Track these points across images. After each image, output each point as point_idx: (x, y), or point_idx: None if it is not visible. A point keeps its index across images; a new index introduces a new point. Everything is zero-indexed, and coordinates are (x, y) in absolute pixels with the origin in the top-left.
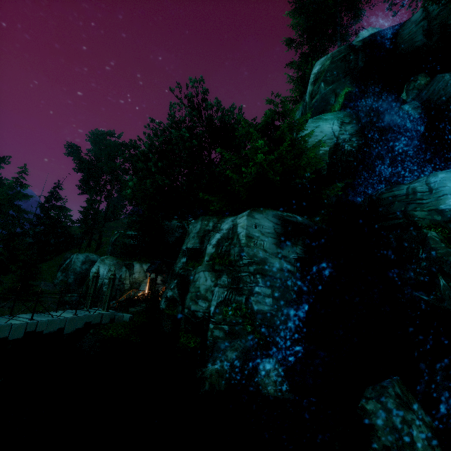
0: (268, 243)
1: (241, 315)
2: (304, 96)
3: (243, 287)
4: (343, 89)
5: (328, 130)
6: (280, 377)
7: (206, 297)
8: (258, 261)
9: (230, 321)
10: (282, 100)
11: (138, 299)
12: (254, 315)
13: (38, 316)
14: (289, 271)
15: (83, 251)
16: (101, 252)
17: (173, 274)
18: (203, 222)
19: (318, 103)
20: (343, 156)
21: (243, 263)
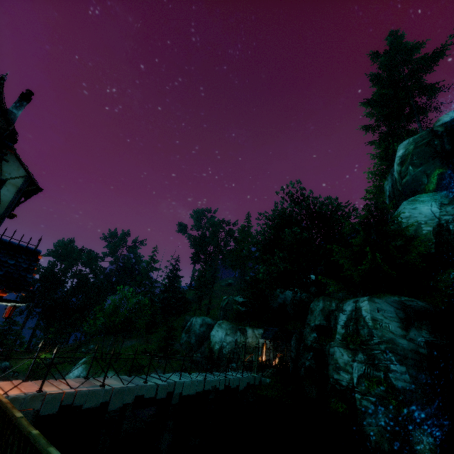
0: (394, 326)
1: (383, 388)
2: (391, 171)
3: (379, 364)
4: (434, 171)
5: (427, 212)
6: (433, 446)
7: (346, 370)
8: (388, 342)
9: (375, 393)
10: (368, 174)
11: (259, 363)
12: (395, 390)
13: (224, 375)
14: (420, 353)
15: (196, 313)
16: (212, 316)
17: (305, 346)
18: (325, 302)
19: (409, 183)
20: (450, 235)
21: (374, 343)
